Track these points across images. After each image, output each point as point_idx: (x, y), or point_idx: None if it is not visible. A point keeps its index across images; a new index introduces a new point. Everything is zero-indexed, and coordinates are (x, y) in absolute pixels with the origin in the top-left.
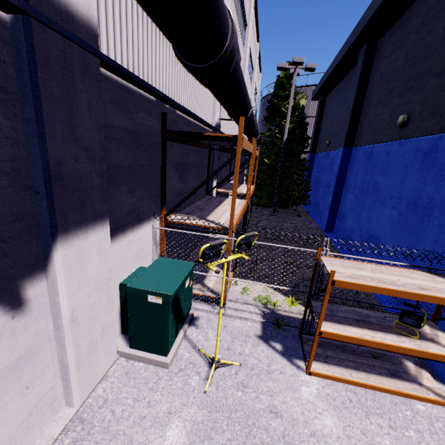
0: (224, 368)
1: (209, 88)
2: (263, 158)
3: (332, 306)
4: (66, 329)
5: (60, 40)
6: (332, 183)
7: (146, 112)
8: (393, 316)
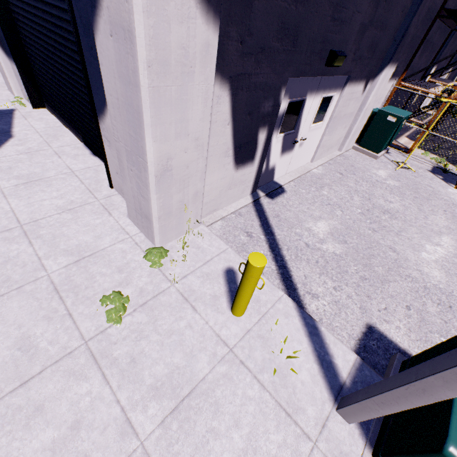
0: (405, 170)
1: None
2: None
3: None
4: (362, 112)
5: None
6: None
7: None
8: None
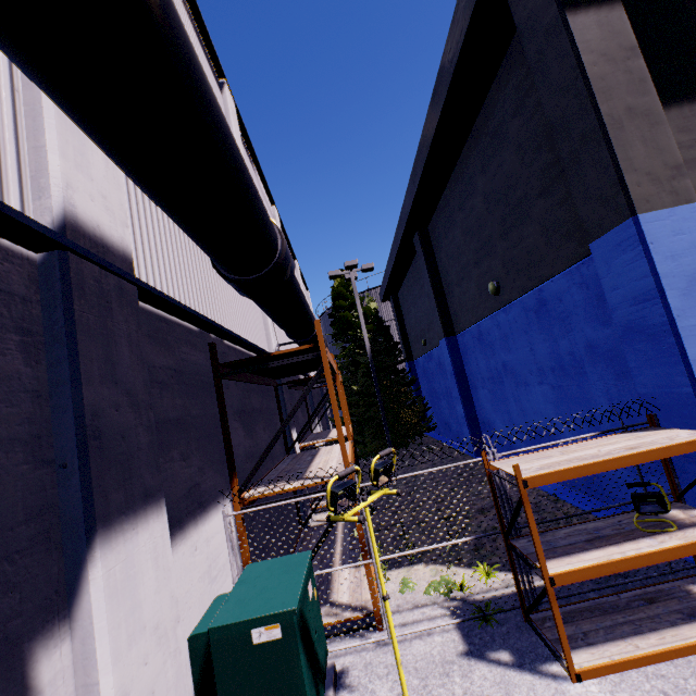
0: None
1: (263, 304)
2: (348, 387)
3: (544, 537)
4: None
5: (97, 271)
6: (453, 385)
7: (189, 345)
8: (629, 516)
